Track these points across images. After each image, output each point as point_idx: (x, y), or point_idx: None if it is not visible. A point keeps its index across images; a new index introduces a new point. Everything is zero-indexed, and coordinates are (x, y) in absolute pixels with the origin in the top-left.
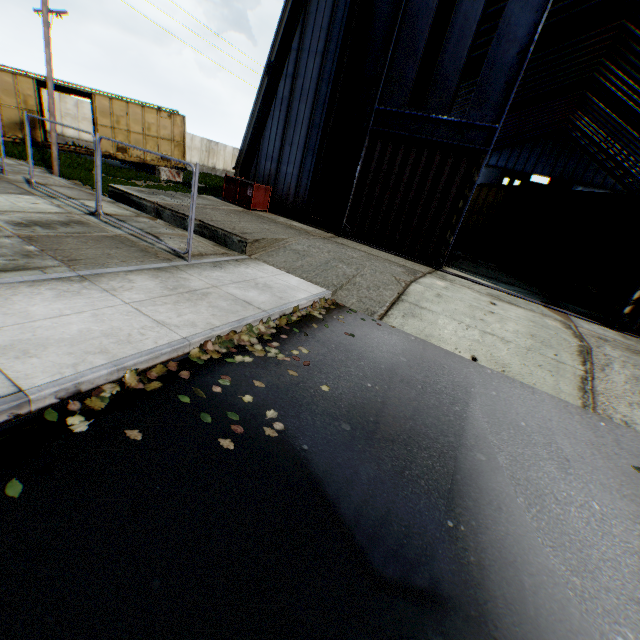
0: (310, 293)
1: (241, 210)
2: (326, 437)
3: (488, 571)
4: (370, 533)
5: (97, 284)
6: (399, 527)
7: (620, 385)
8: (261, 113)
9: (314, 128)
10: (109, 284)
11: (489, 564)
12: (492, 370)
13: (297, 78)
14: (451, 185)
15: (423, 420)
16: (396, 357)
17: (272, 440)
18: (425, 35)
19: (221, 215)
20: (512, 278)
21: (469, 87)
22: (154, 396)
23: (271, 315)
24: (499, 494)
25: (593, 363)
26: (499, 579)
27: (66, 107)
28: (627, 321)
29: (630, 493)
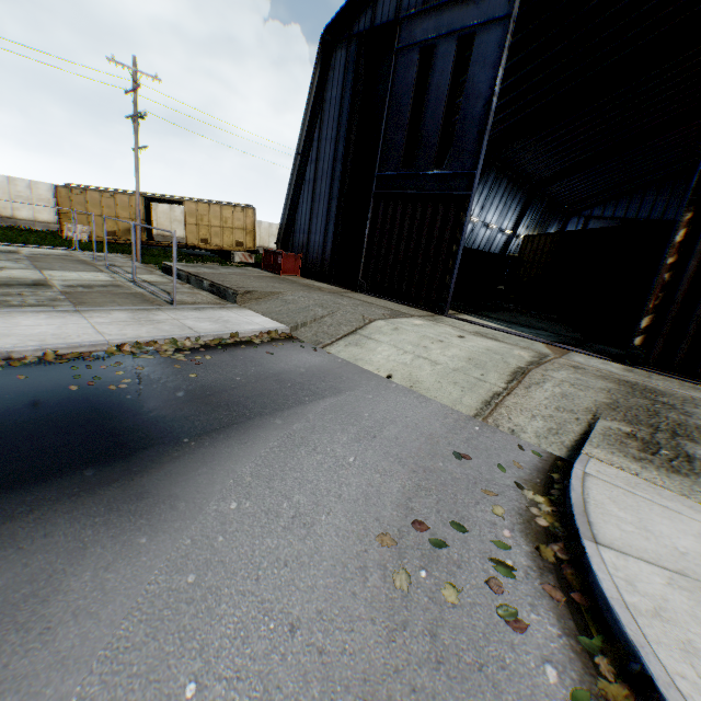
0: (263, 327)
1: (270, 276)
2: (153, 395)
3: (178, 461)
4: (116, 432)
5: (83, 314)
6: (142, 434)
7: (538, 400)
8: (295, 194)
9: (333, 200)
10: (92, 314)
11: (185, 459)
12: (399, 385)
13: (319, 162)
14: (444, 231)
15: (257, 399)
16: (296, 368)
17: (109, 391)
18: (408, 107)
19: (240, 278)
20: (558, 326)
21: (539, 141)
22: (57, 365)
23: (203, 336)
24: (258, 438)
25: (522, 382)
26: (181, 465)
27: (174, 214)
28: (637, 353)
29: (413, 462)
